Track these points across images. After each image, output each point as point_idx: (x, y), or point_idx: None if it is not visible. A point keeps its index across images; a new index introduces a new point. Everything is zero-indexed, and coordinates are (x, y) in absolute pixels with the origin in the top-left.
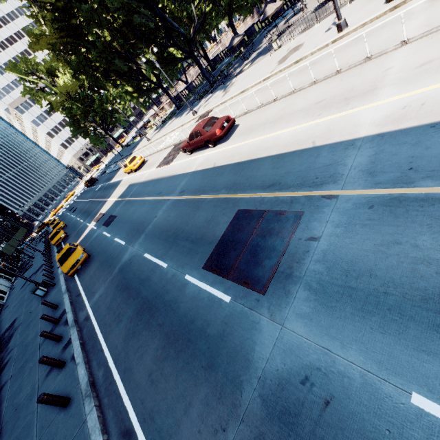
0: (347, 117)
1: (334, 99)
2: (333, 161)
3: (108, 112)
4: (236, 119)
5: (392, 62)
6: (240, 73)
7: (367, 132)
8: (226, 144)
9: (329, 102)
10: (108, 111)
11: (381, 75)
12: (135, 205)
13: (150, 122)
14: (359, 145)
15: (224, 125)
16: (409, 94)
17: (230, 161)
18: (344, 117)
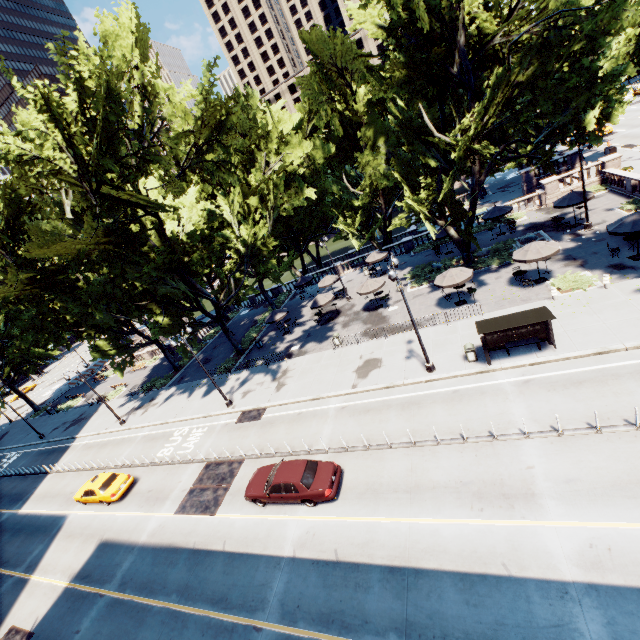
0: (527, 533)
1: (487, 487)
2: (559, 620)
3: (32, 357)
4: (332, 456)
5: (527, 457)
6: (290, 354)
7: (571, 573)
8: (338, 507)
9: (483, 491)
10: (35, 358)
11: (528, 475)
12: (150, 626)
13: (107, 373)
14: (577, 597)
15: (332, 479)
16: (582, 524)
17: (369, 556)
18: (522, 530)
